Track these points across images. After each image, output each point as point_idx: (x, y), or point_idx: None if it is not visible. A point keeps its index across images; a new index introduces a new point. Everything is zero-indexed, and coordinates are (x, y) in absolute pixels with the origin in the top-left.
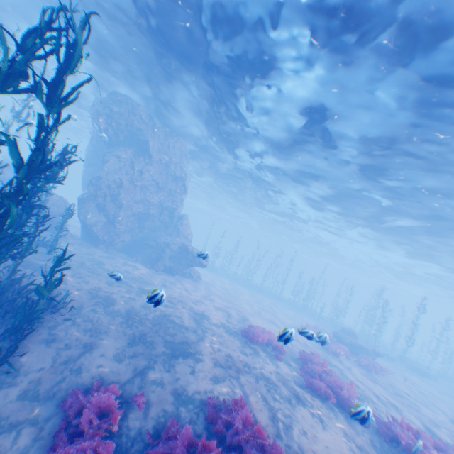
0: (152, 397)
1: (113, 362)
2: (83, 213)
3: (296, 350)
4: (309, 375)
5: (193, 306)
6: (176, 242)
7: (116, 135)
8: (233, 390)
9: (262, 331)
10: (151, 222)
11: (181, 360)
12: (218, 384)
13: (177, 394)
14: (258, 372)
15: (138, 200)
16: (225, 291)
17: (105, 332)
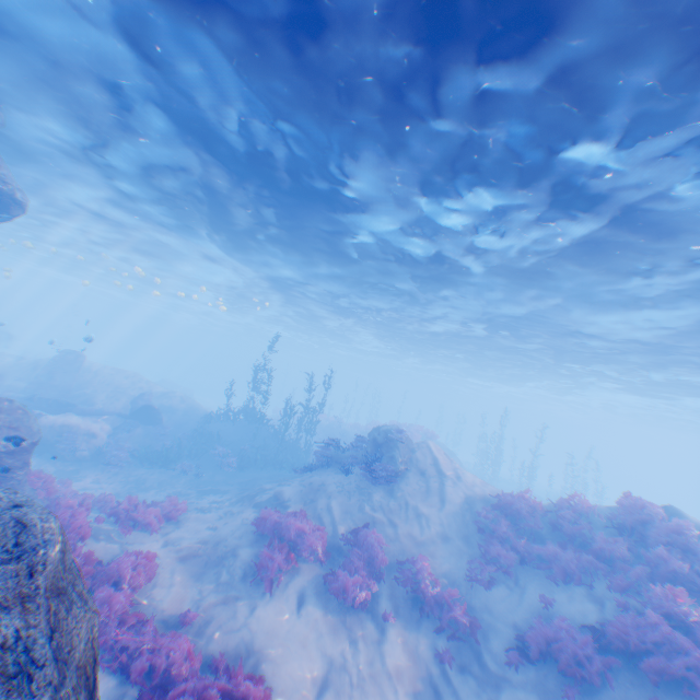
0: None
1: None
2: None
3: None
4: None
5: None
6: None
7: None
8: None
9: None
10: None
11: None
12: None
13: None
14: None
15: None
16: None
17: None
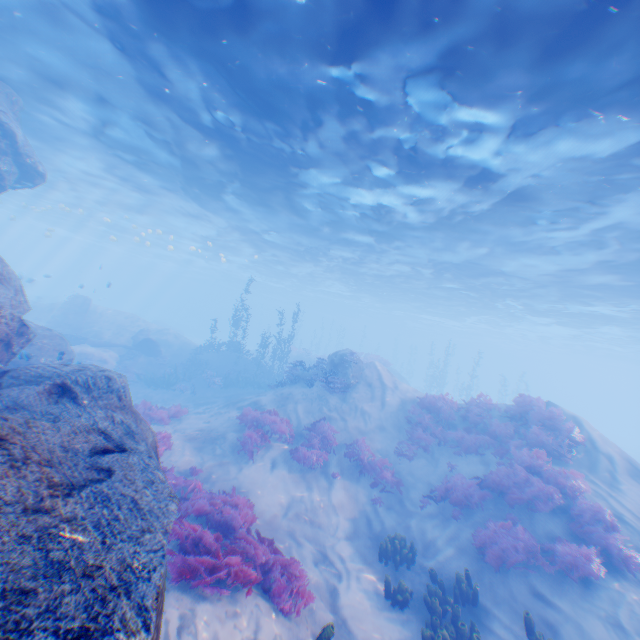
0: None
1: None
2: None
3: None
4: None
5: None
6: None
7: None
8: None
9: None
10: None
11: None
12: None
13: None
14: None
15: None
16: None
17: None
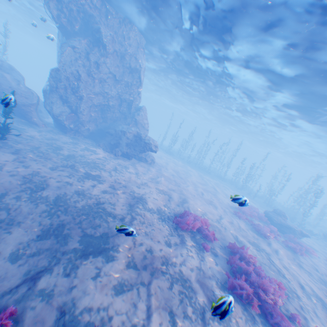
0: (27, 318)
1: (5, 263)
2: (48, 104)
3: (227, 234)
4: (234, 273)
5: (134, 190)
6: (132, 132)
7: (71, 24)
8: (134, 306)
9: (194, 219)
10: (112, 113)
11: (90, 260)
12: (119, 296)
13: (62, 312)
14: (177, 271)
15: (97, 92)
16: (175, 174)
17: (17, 223)
